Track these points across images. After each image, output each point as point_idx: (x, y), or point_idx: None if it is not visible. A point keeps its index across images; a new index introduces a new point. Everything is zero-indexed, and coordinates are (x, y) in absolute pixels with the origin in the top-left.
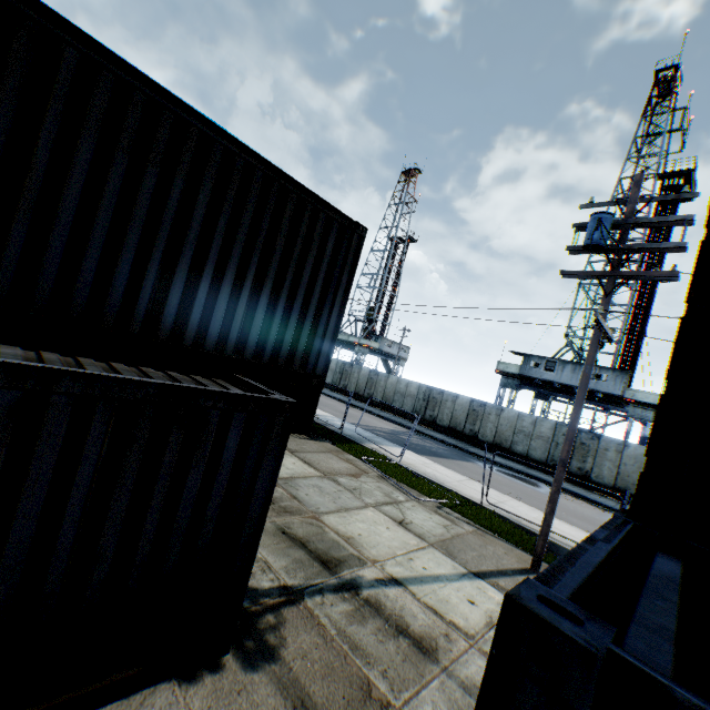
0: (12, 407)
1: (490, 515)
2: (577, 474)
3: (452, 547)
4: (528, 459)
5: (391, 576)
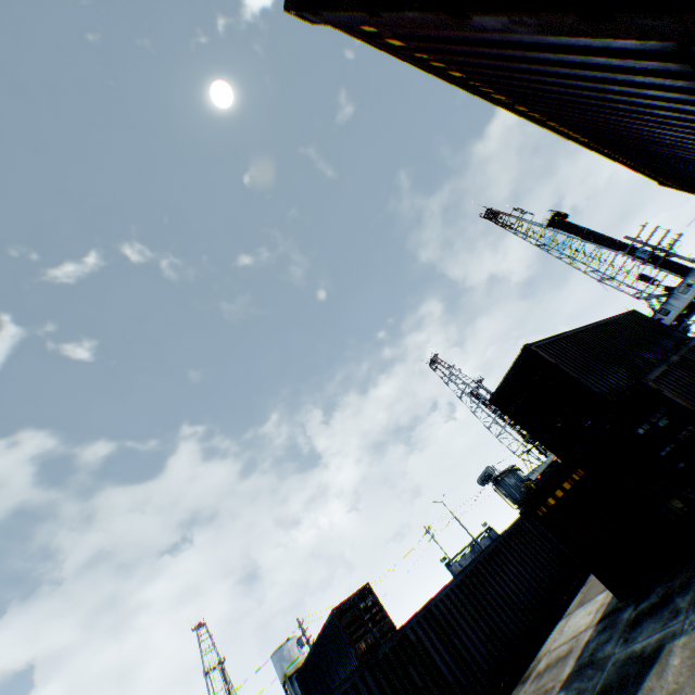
0: None
1: None
2: None
3: None
4: None
5: None
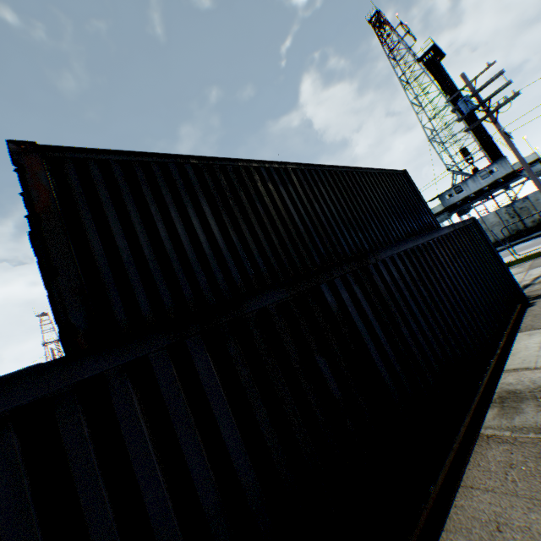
0: (456, 235)
1: (528, 255)
2: (533, 225)
3: (535, 266)
4: (498, 242)
5: (533, 278)
